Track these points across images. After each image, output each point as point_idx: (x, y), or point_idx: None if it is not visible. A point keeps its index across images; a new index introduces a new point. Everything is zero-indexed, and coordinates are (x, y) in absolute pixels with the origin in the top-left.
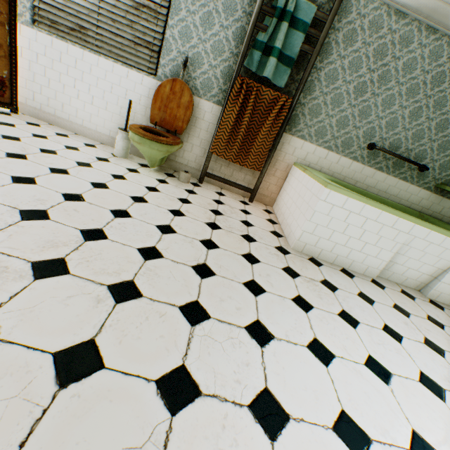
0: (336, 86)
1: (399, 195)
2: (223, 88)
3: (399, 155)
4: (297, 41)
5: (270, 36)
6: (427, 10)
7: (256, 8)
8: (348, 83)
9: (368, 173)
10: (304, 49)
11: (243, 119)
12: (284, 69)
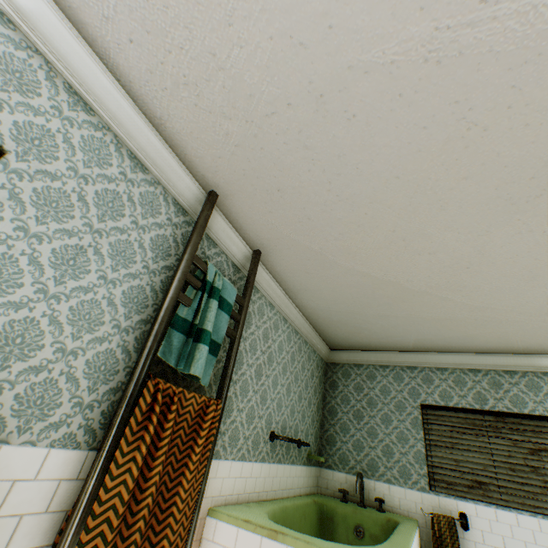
0: (243, 370)
1: (293, 484)
2: (86, 399)
3: (287, 435)
4: (223, 322)
5: (196, 313)
6: (284, 306)
7: (181, 272)
8: (251, 365)
9: (273, 471)
10: (229, 332)
11: (153, 468)
12: (210, 358)
